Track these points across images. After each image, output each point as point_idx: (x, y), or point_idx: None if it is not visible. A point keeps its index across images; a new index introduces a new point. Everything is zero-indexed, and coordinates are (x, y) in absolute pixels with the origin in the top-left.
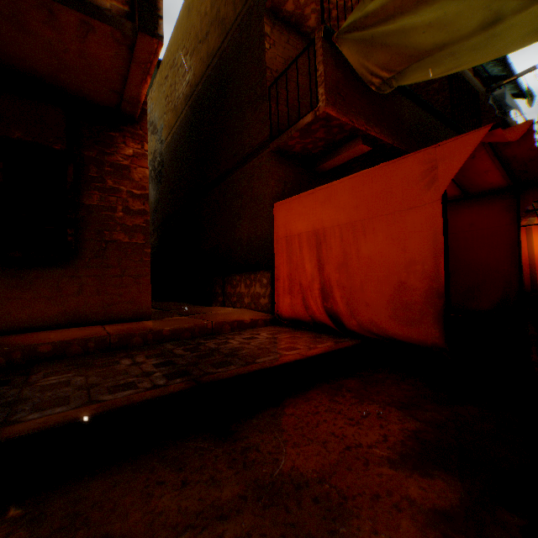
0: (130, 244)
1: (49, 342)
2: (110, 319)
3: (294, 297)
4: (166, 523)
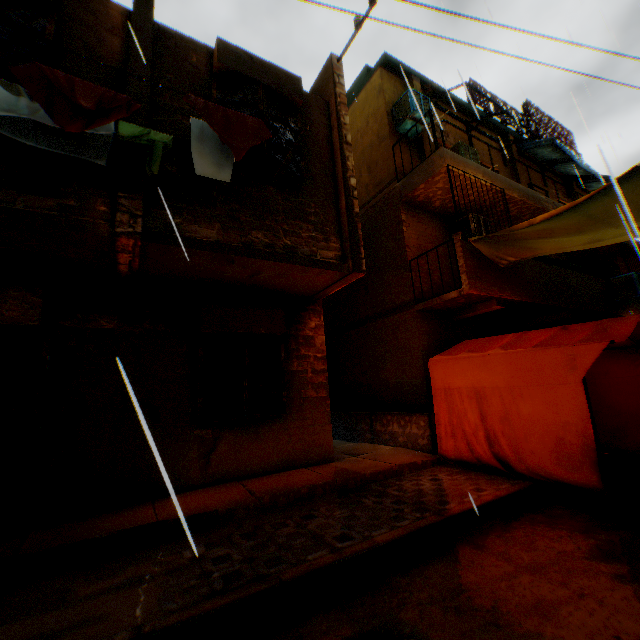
0: (317, 398)
1: (305, 485)
2: (308, 462)
3: (458, 440)
4: (490, 577)
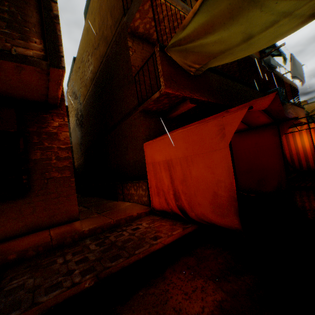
0: (62, 177)
1: (14, 252)
2: (54, 224)
3: (160, 197)
4: None
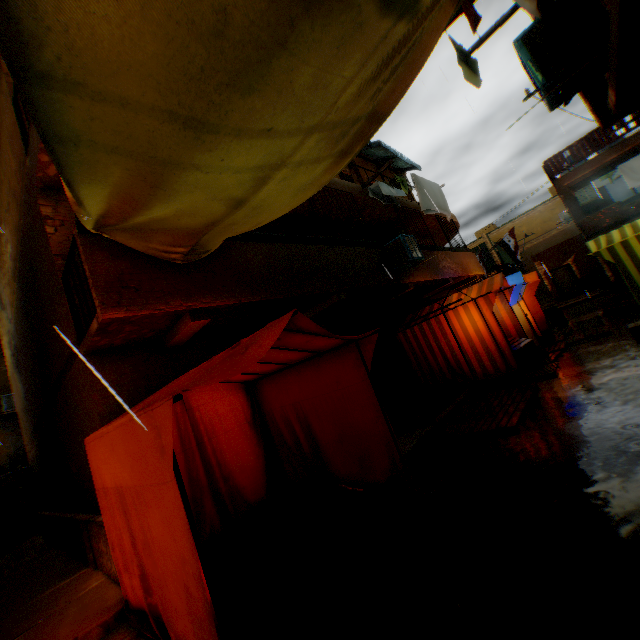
0: None
1: None
2: None
3: (133, 574)
4: None
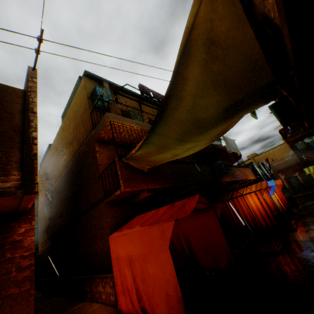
0: (21, 291)
1: None
2: None
3: (126, 296)
4: None
